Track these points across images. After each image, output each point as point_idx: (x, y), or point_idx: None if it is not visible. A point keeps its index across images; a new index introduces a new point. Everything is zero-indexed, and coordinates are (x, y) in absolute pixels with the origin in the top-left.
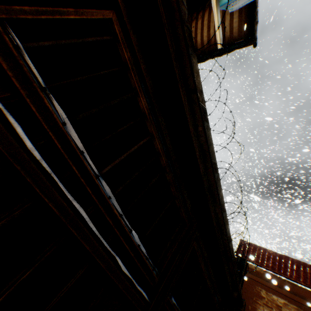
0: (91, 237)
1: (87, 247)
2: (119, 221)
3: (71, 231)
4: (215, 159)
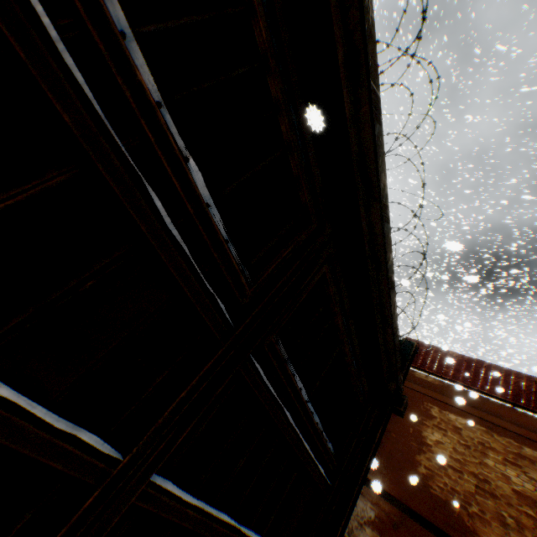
0: (75, 97)
1: (66, 117)
2: (153, 111)
3: (8, 38)
4: (379, 88)
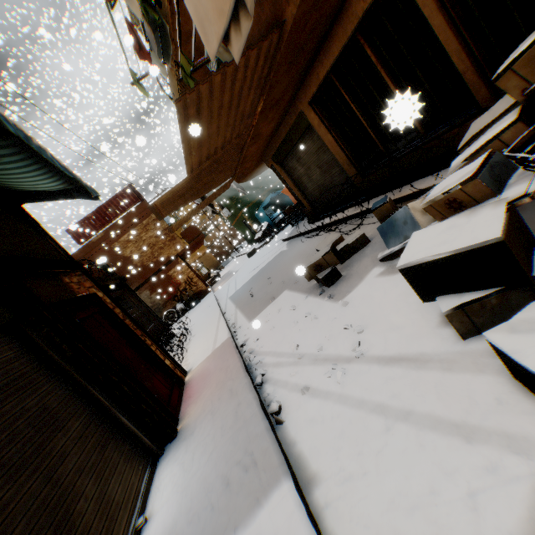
0: None
1: None
2: None
3: None
4: None
